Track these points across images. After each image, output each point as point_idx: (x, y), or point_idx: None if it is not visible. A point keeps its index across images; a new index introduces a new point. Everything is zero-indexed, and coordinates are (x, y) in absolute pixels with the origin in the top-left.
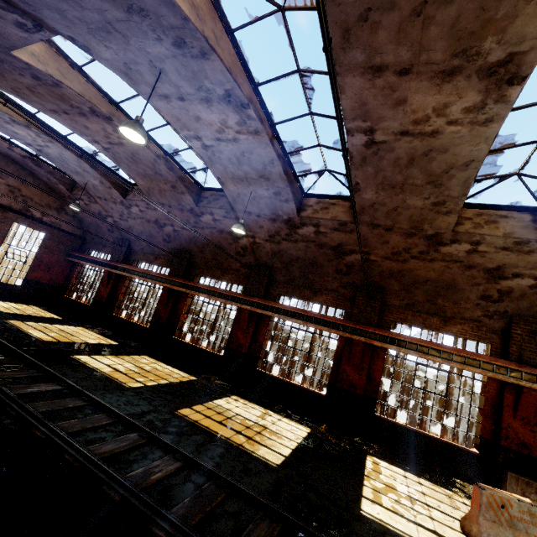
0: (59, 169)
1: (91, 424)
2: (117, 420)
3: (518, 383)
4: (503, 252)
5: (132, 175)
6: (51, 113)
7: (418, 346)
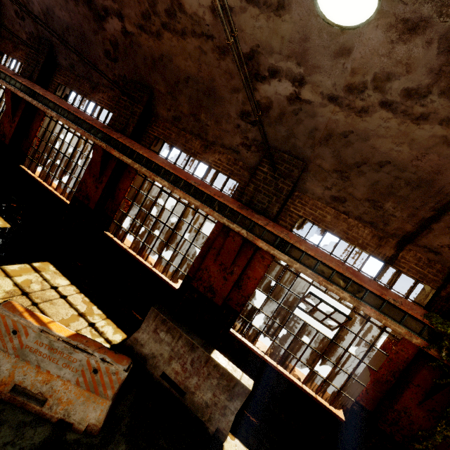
0: None
1: None
2: None
3: (229, 226)
4: (249, 8)
5: None
6: None
7: (153, 164)
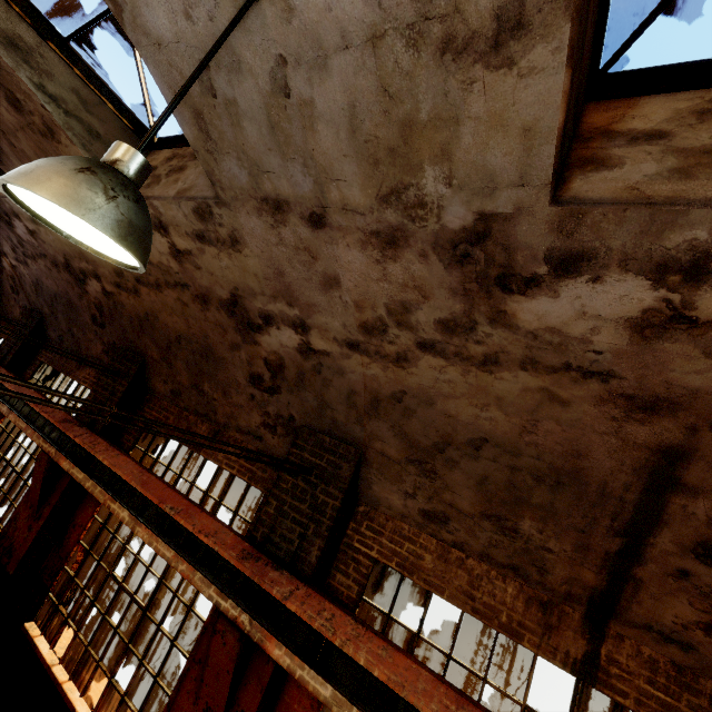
0: None
1: None
2: None
3: (218, 604)
4: (207, 248)
5: None
6: None
7: (116, 477)
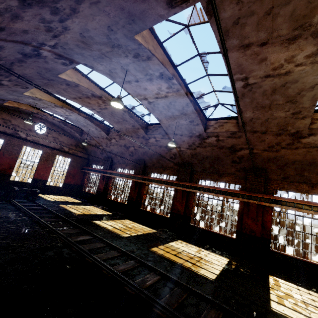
0: (75, 125)
1: (110, 255)
2: (122, 254)
3: None
4: None
5: (112, 123)
6: (73, 99)
7: (294, 204)
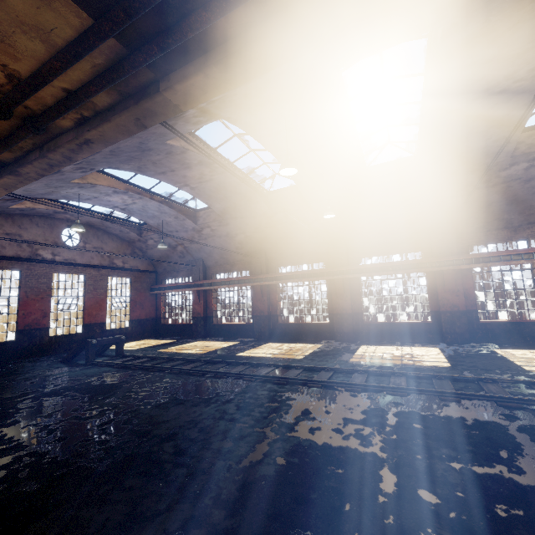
0: (127, 220)
1: (326, 376)
2: (333, 372)
3: None
4: None
5: (210, 202)
6: (158, 175)
7: (501, 257)
